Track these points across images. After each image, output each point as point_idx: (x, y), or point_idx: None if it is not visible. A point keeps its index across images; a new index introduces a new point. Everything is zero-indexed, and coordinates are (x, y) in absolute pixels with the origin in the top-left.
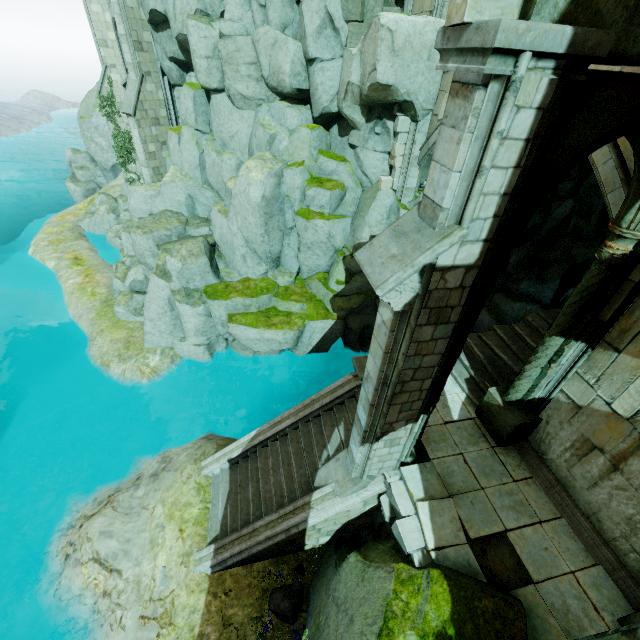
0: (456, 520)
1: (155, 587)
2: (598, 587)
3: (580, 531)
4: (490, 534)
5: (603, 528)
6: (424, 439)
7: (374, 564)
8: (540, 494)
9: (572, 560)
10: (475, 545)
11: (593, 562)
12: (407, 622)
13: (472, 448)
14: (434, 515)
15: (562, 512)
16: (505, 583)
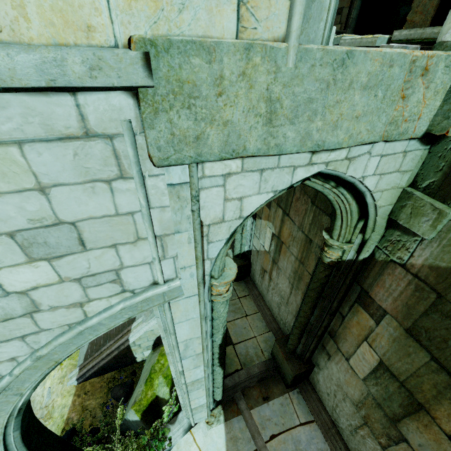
0: None
1: (43, 400)
2: (266, 341)
3: (266, 317)
4: None
5: (273, 312)
6: None
7: (155, 352)
8: (251, 302)
9: (257, 331)
10: None
11: (268, 331)
12: (161, 373)
13: None
14: None
15: (259, 309)
16: None
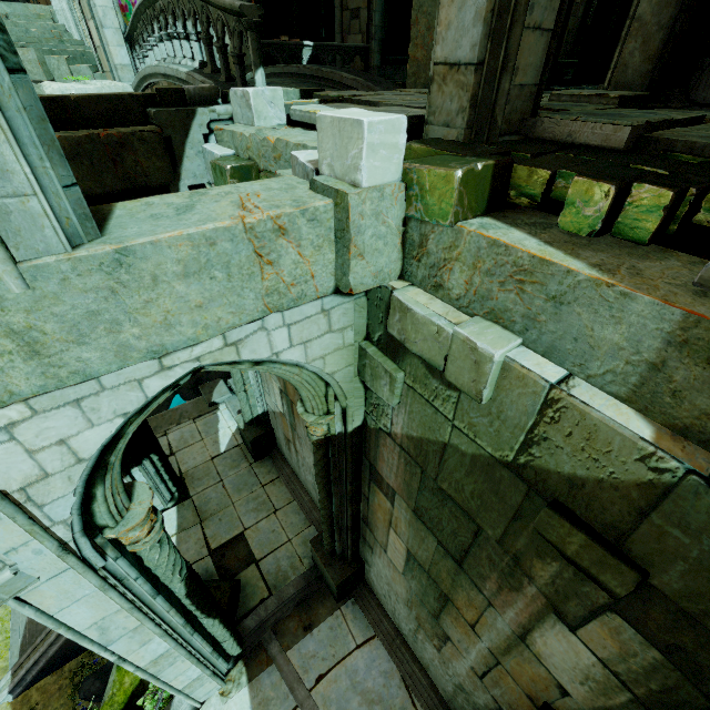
0: (201, 540)
1: None
2: (306, 542)
3: (304, 505)
4: (230, 539)
5: (313, 497)
6: (189, 481)
7: None
8: (282, 488)
9: (293, 531)
10: (216, 553)
11: (309, 525)
12: None
13: (233, 472)
14: (181, 544)
15: (295, 496)
16: (235, 572)
